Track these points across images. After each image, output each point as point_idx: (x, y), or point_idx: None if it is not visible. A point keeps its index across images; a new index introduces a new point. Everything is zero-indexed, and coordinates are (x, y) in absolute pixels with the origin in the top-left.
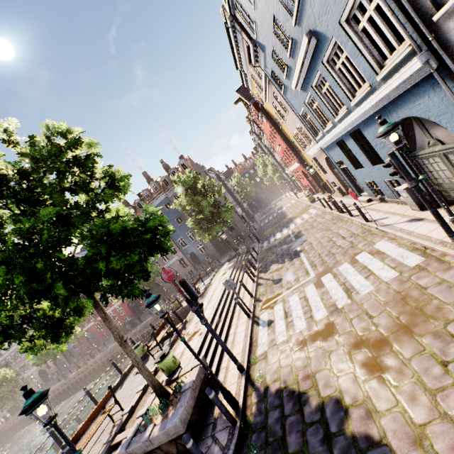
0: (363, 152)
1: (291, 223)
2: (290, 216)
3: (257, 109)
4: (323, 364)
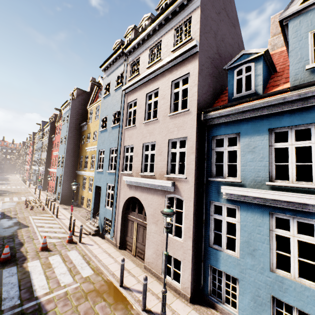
0: (35, 173)
1: (9, 181)
2: (10, 180)
3: (33, 143)
4: (1, 189)
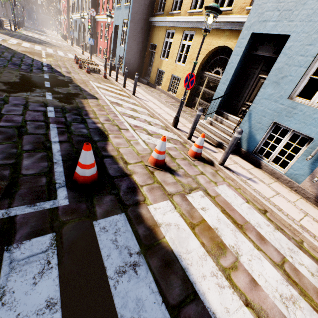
0: (76, 27)
1: (46, 34)
2: (48, 34)
3: None
4: (39, 38)
